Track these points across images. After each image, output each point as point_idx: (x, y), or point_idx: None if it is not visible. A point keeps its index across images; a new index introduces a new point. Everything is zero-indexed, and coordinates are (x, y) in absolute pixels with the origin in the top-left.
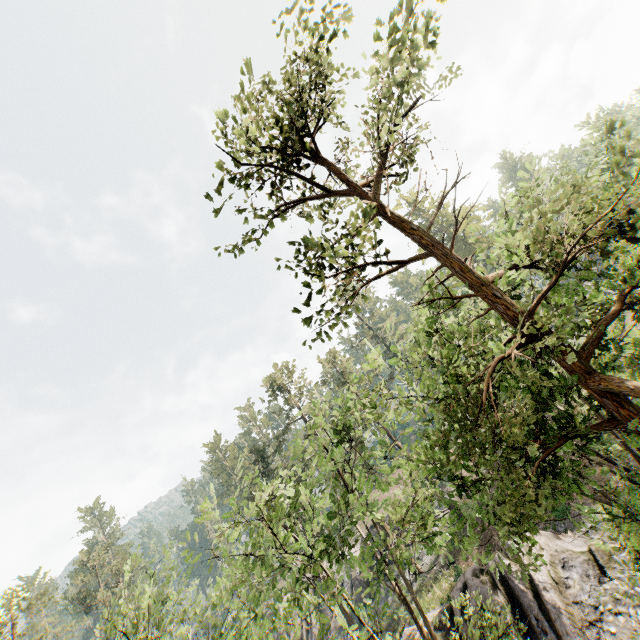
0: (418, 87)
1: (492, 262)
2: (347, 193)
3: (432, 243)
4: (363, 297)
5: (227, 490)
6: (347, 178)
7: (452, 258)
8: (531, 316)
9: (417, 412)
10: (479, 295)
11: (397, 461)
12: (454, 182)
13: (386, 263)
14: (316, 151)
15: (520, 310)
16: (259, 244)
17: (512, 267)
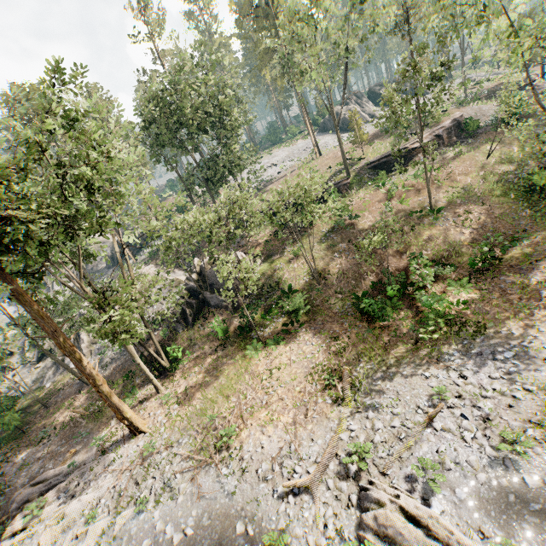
0: None
1: None
2: None
3: None
4: None
5: None
6: None
7: None
8: None
9: None
10: None
11: None
12: None
13: None
14: None
15: None
16: None
17: None
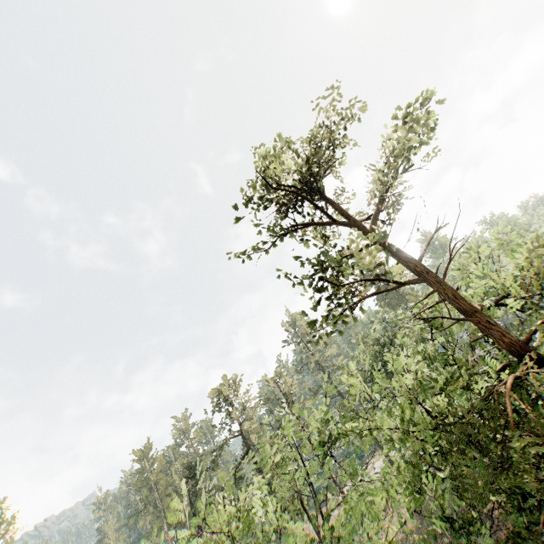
0: (406, 160)
1: (479, 294)
2: (348, 224)
3: (427, 270)
4: (361, 309)
5: (145, 508)
6: (348, 213)
7: (445, 285)
8: (527, 345)
9: (402, 432)
10: (474, 320)
11: (375, 487)
12: (438, 228)
13: (389, 280)
14: (322, 191)
15: (515, 338)
16: (267, 253)
17: (494, 302)
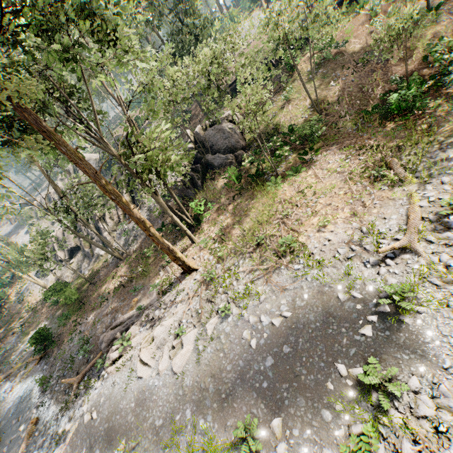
0: None
1: None
2: None
3: None
4: None
5: None
6: None
7: None
8: None
9: None
10: None
11: None
12: None
13: None
14: None
15: None
16: None
17: None
